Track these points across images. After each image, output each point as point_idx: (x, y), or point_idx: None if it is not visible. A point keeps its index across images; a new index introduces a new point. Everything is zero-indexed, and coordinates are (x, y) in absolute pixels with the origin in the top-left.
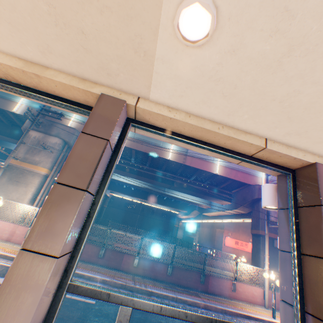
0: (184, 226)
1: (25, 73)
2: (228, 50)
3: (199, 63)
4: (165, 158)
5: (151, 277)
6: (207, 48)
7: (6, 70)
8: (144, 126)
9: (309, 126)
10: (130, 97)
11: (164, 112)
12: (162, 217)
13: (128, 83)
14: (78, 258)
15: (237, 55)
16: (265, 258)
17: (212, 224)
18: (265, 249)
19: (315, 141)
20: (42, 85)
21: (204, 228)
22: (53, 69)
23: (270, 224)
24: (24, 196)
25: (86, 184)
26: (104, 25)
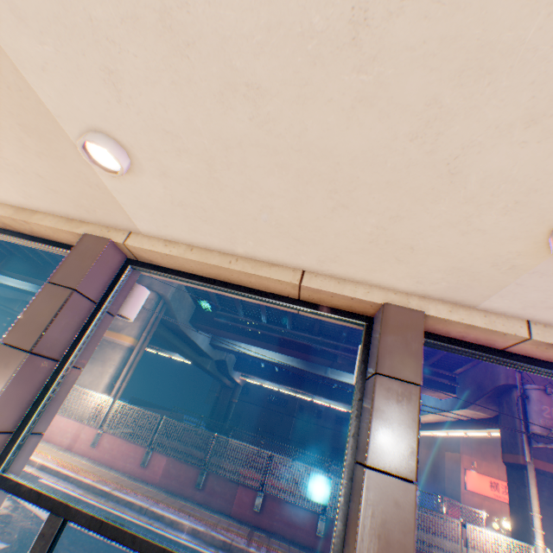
0: None
1: (16, 220)
2: (160, 174)
3: (149, 190)
4: None
5: (285, 536)
6: (142, 174)
7: (2, 220)
8: (146, 267)
9: (331, 248)
10: (120, 233)
11: (158, 248)
12: (337, 424)
13: (110, 218)
14: (18, 442)
15: (172, 177)
16: (534, 521)
17: (436, 441)
18: (531, 498)
19: (366, 269)
20: (35, 230)
21: (421, 450)
22: (43, 212)
23: (534, 442)
24: (100, 379)
25: (33, 344)
26: (51, 168)
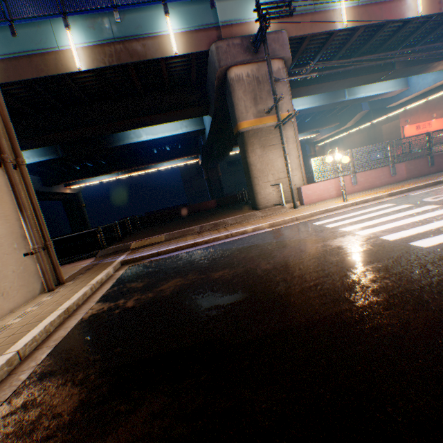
0: (322, 151)
1: None
2: None
3: None
4: (411, 19)
5: None
6: None
7: None
8: None
9: None
10: None
11: None
12: None
13: None
14: None
15: None
16: None
17: (371, 125)
18: None
19: None
20: None
21: (354, 139)
22: None
23: None
24: (292, 157)
25: None
26: None
